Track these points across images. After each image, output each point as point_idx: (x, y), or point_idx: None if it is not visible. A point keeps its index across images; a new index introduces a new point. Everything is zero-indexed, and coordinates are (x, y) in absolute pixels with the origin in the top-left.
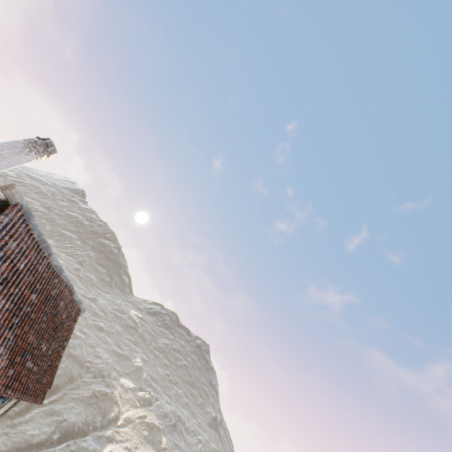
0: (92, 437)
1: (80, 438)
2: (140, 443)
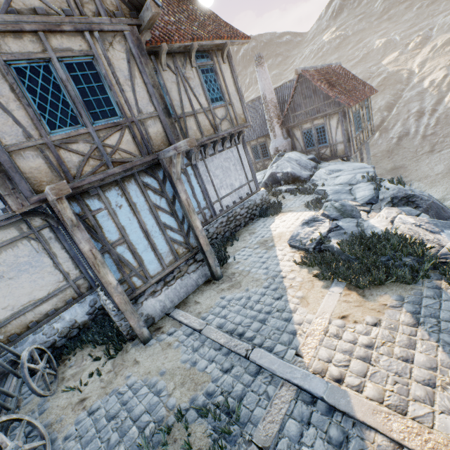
0: (407, 93)
1: (399, 101)
2: (449, 57)
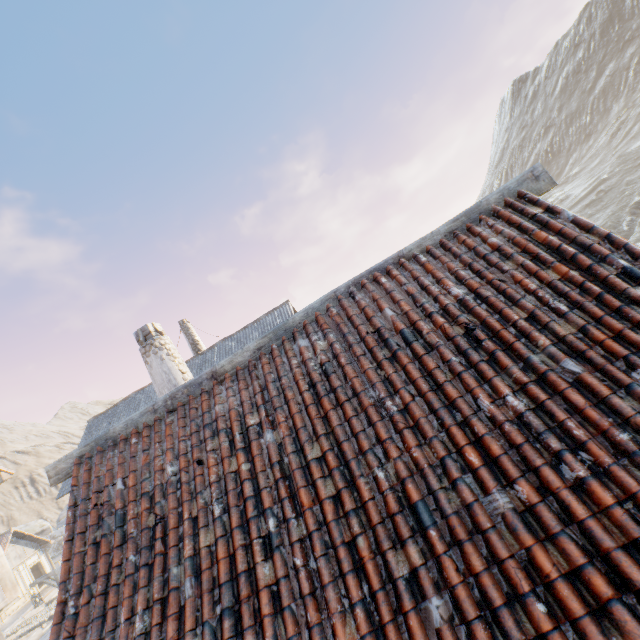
0: None
1: None
2: None
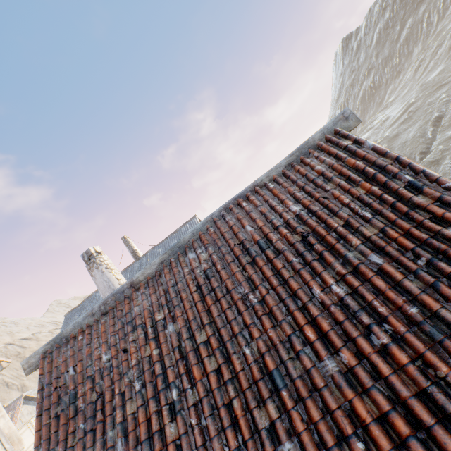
0: None
1: None
2: None
